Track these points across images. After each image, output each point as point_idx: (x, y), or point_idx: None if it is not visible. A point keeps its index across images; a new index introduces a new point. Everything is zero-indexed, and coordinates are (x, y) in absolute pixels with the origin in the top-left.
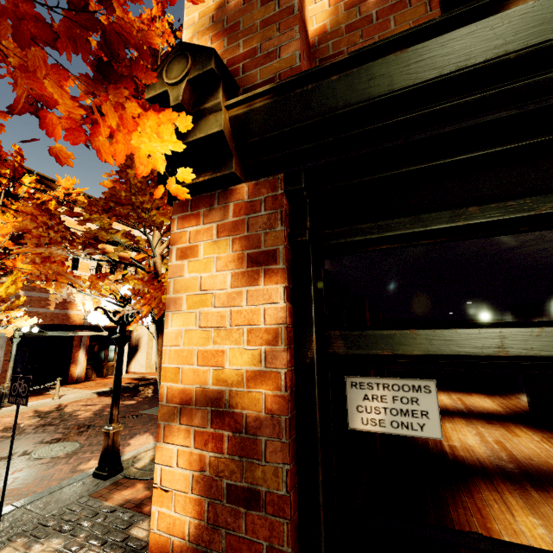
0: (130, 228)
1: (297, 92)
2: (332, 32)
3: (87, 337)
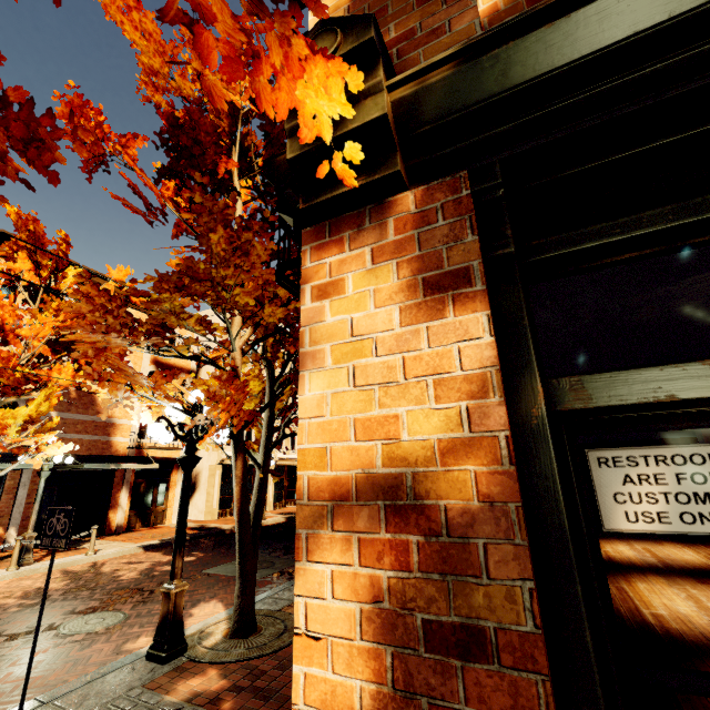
0: (189, 331)
1: (492, 53)
2: (507, 9)
3: (132, 472)
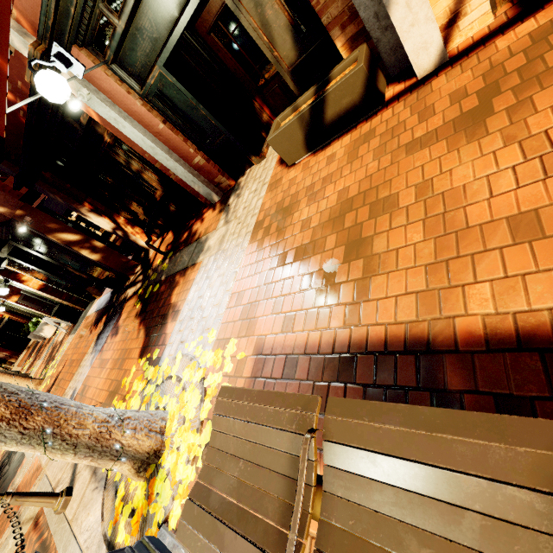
0: None
1: None
2: None
3: None
